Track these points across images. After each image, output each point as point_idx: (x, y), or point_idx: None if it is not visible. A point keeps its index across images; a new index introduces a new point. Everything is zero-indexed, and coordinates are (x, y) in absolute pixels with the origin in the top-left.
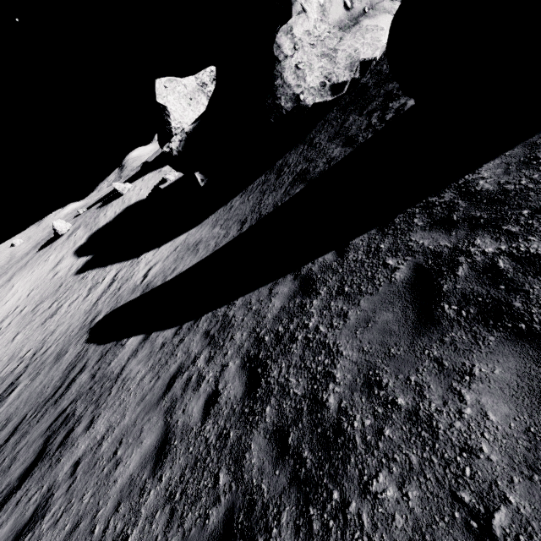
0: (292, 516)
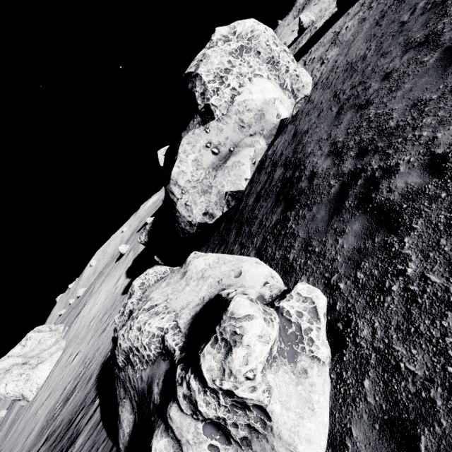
0: None
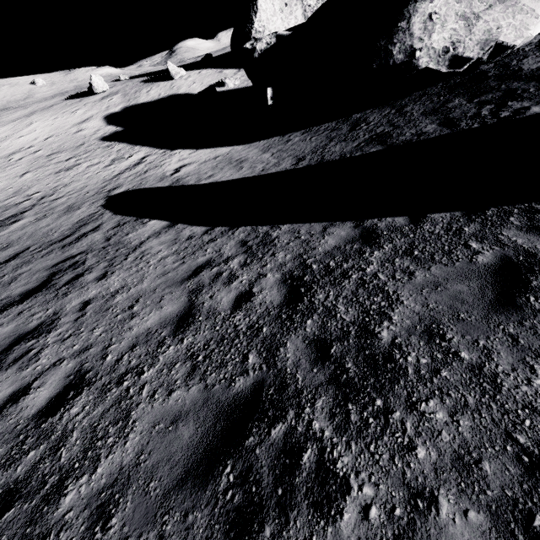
0: (329, 404)
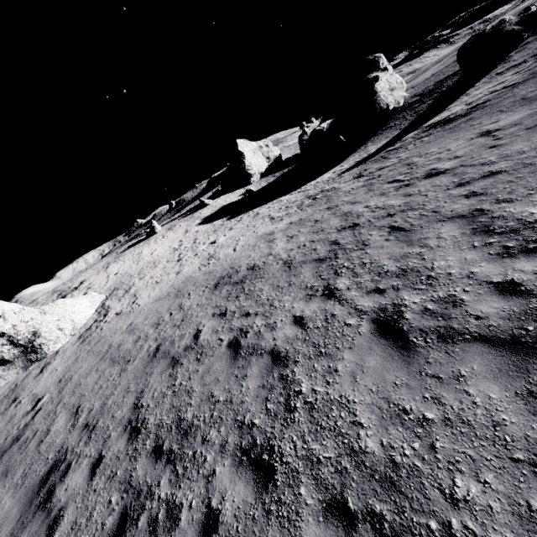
0: None
